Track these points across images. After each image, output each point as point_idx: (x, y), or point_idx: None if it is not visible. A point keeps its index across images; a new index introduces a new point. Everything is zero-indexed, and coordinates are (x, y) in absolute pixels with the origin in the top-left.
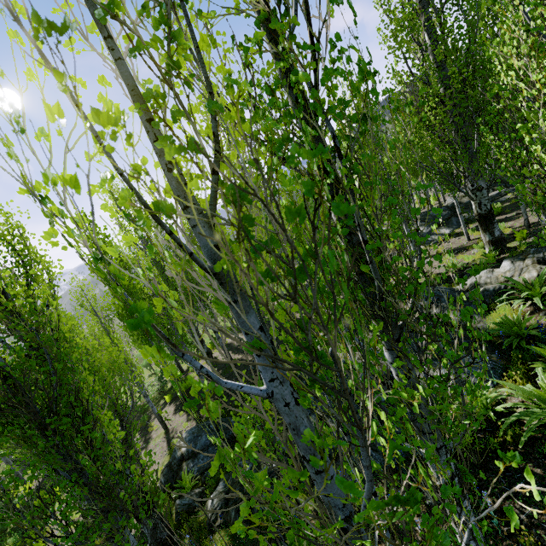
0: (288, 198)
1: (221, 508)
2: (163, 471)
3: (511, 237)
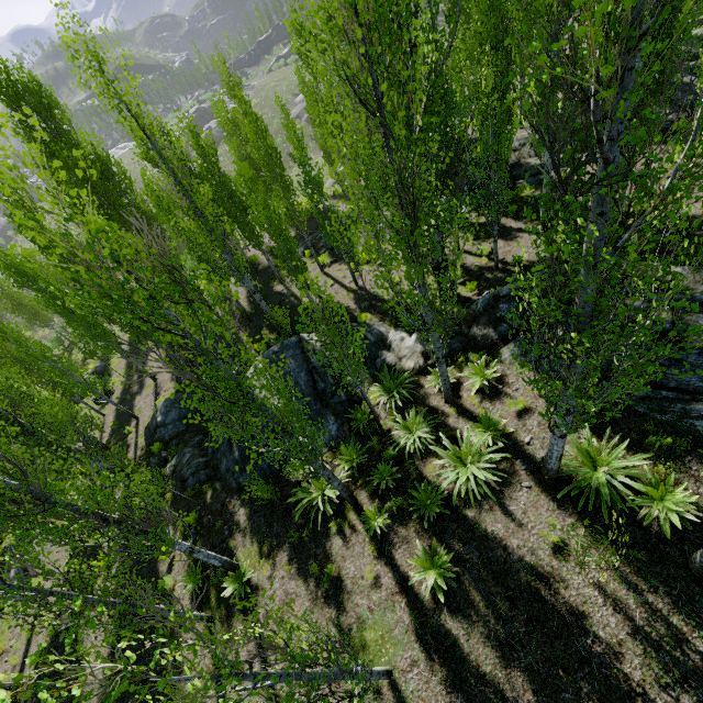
0: (260, 143)
1: (170, 476)
2: (145, 431)
3: (477, 275)
